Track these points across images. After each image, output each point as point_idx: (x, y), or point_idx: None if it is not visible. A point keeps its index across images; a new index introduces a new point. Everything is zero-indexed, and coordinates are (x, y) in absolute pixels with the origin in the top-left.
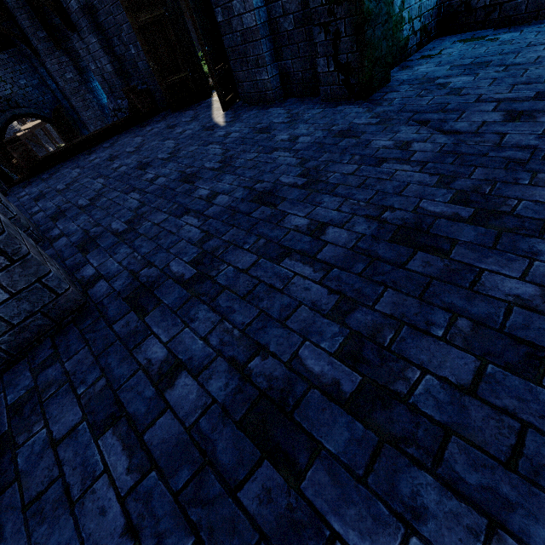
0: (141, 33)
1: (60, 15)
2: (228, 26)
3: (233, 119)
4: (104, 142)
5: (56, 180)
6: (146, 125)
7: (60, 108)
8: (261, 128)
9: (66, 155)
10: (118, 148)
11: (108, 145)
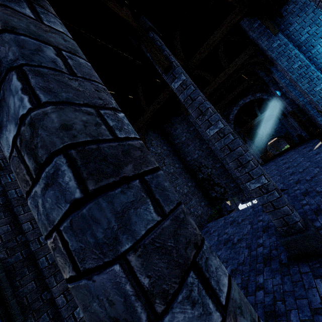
0: (299, 122)
1: (282, 115)
2: (316, 123)
3: (319, 147)
4: (285, 153)
5: (267, 166)
6: (300, 146)
7: (286, 133)
8: (318, 152)
9: (274, 157)
10: (286, 156)
11: (285, 154)
